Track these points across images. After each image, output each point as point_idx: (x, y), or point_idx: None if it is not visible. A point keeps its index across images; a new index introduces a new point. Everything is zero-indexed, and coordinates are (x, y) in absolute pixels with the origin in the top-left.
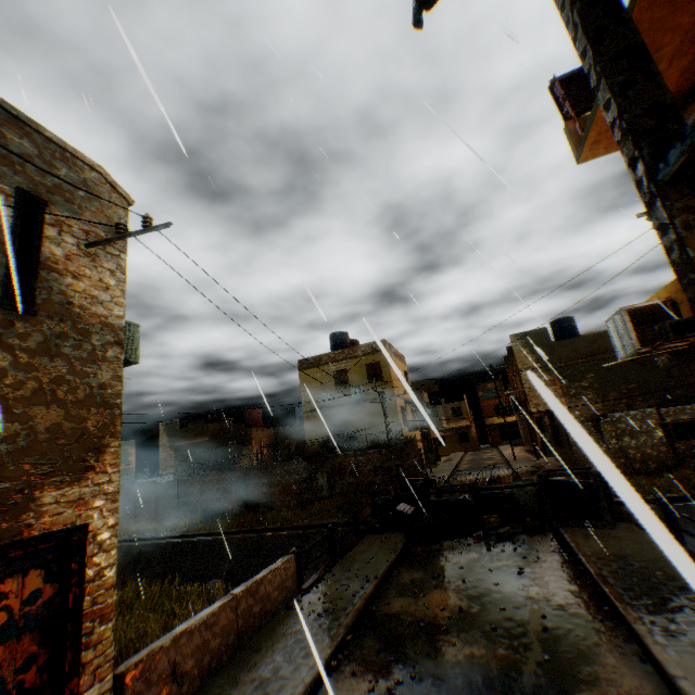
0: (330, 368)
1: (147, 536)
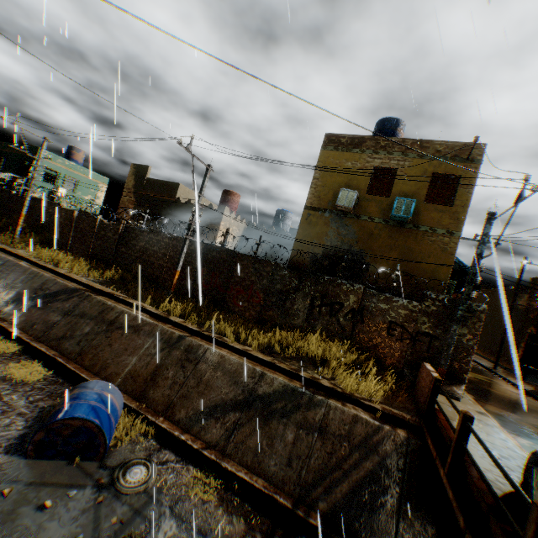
0: (371, 160)
1: (61, 271)
